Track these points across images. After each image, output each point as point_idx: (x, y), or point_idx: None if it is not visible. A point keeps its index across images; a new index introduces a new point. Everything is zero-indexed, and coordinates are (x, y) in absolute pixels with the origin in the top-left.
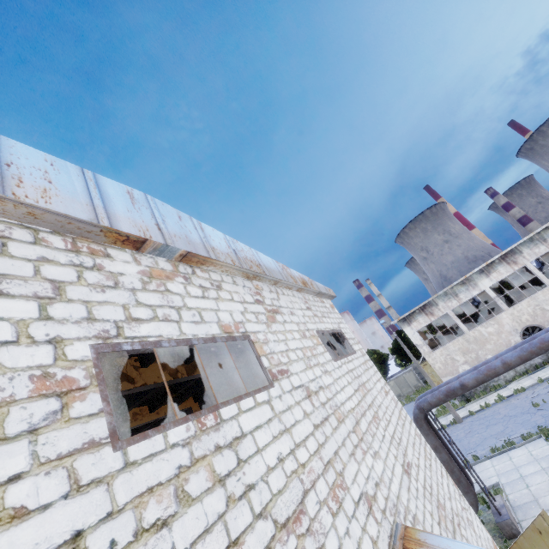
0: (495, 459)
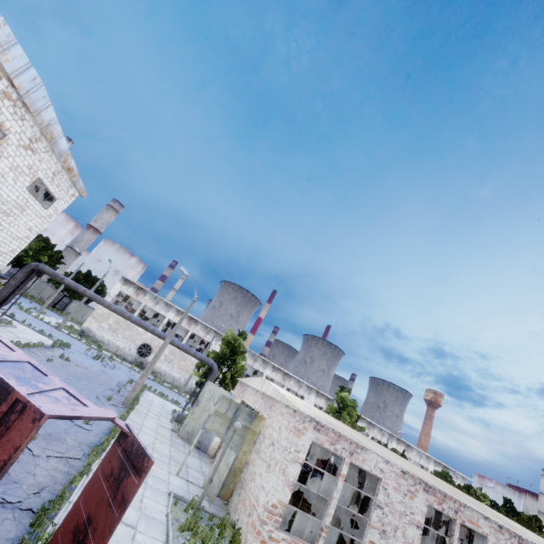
0: (34, 331)
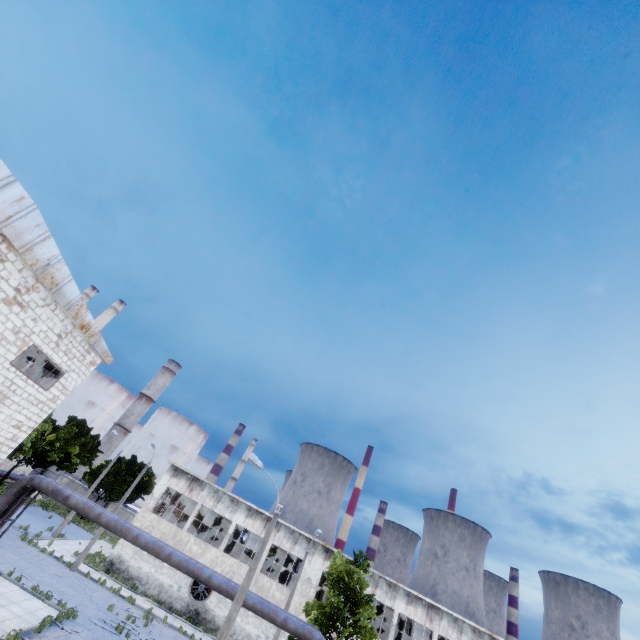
0: (23, 591)
